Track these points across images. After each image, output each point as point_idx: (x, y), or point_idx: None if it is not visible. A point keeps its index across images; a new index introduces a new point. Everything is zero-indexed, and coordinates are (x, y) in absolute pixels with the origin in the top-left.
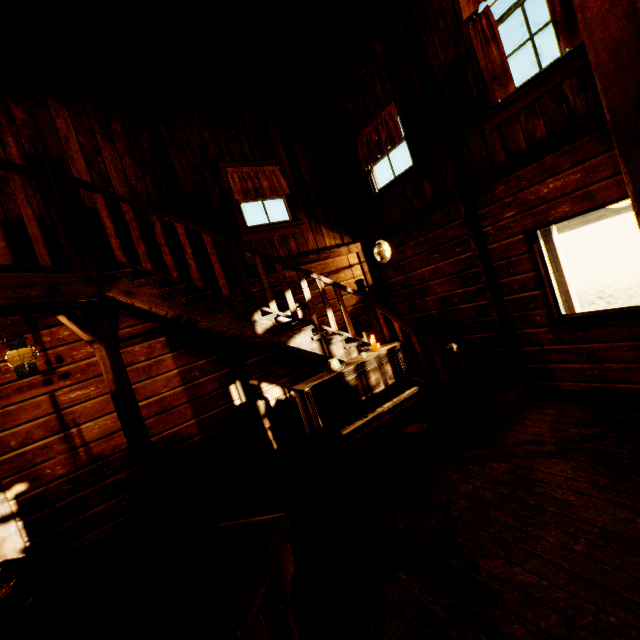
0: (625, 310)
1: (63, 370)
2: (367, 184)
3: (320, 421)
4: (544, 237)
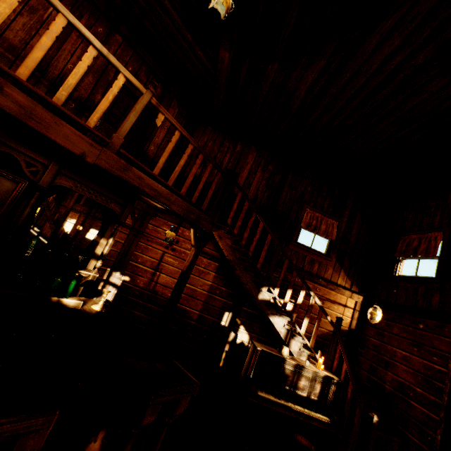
0: None
1: (175, 247)
2: (392, 266)
3: (252, 373)
4: None
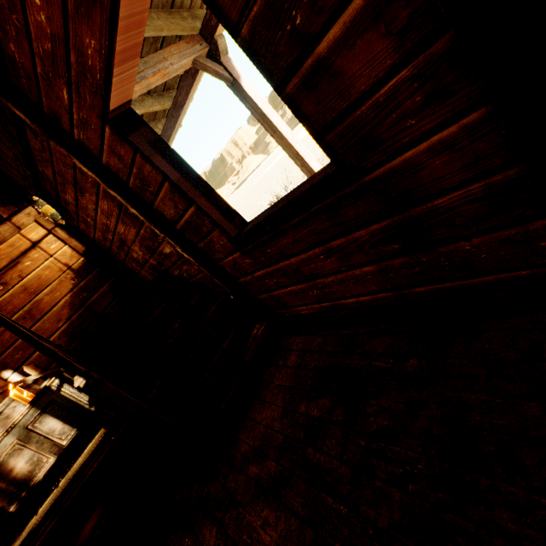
0: (286, 201)
1: None
2: None
3: None
4: (237, 93)
